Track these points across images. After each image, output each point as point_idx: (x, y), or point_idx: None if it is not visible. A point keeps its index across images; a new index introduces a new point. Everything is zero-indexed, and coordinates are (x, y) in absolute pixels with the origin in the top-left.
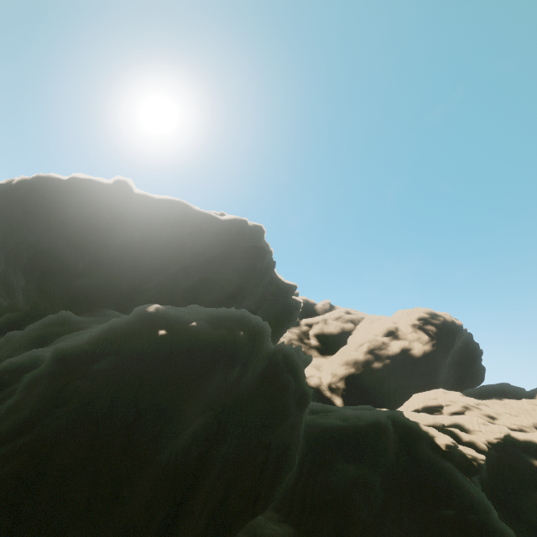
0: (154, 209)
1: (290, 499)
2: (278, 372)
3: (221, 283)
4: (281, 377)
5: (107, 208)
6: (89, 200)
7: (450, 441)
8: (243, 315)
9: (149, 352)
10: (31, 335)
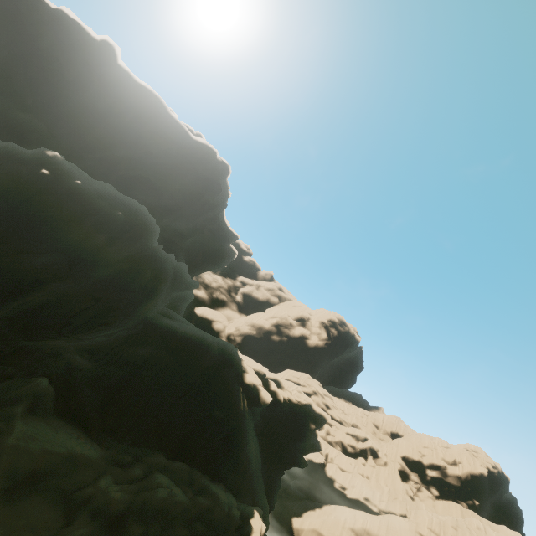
0: (130, 90)
1: (107, 353)
2: (138, 259)
3: (161, 192)
4: (138, 264)
5: (83, 62)
6: (67, 42)
7: (254, 379)
8: (138, 208)
9: (25, 179)
10: None
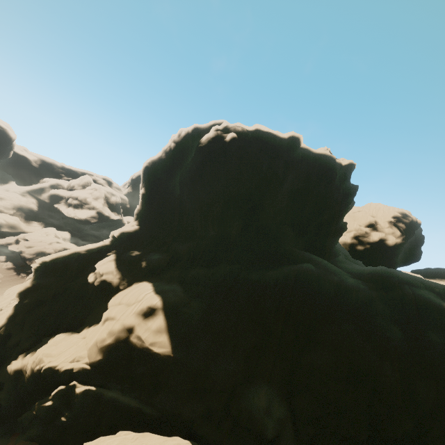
0: (312, 162)
1: None
2: None
3: None
4: None
5: (283, 161)
6: (273, 155)
7: None
8: None
9: None
10: (313, 287)
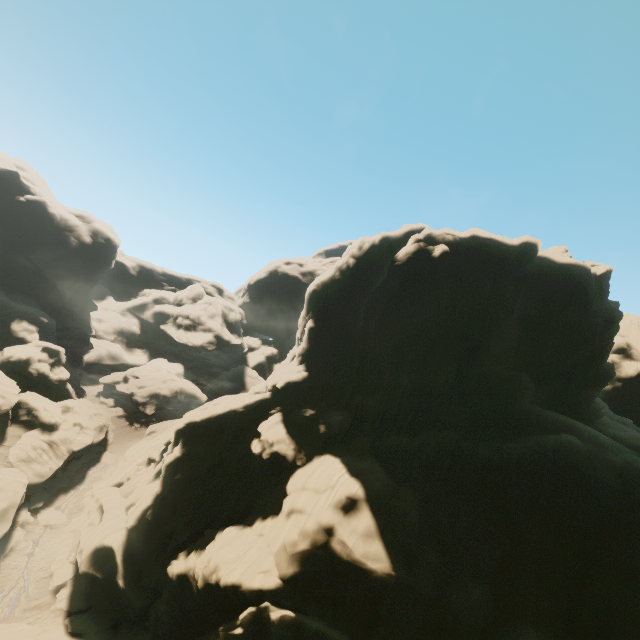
0: (554, 276)
1: None
2: None
3: None
4: None
5: (511, 278)
6: (499, 271)
7: None
8: None
9: None
10: (584, 474)
